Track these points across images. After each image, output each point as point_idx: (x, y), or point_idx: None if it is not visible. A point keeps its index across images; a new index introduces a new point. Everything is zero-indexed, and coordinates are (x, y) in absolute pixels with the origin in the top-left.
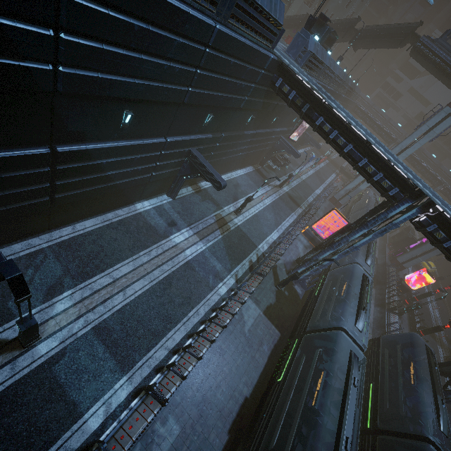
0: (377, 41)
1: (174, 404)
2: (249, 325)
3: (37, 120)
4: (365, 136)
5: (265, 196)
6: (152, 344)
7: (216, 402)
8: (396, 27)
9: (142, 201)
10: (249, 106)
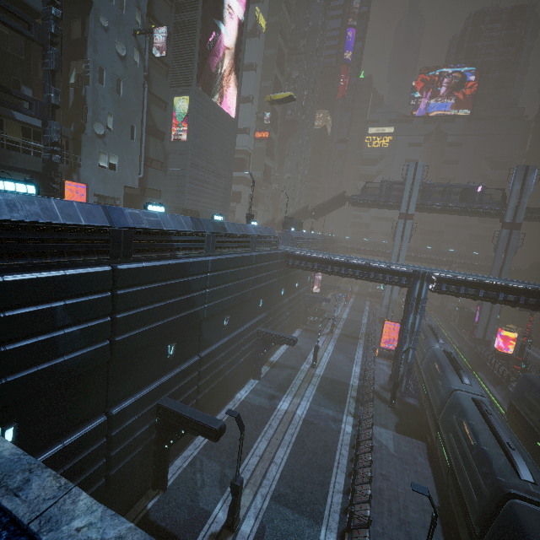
0: (327, 210)
1: (379, 535)
2: (392, 447)
3: (195, 339)
4: (361, 261)
5: (326, 345)
6: (324, 493)
7: (414, 520)
8: (332, 199)
9: (238, 391)
10: (279, 283)
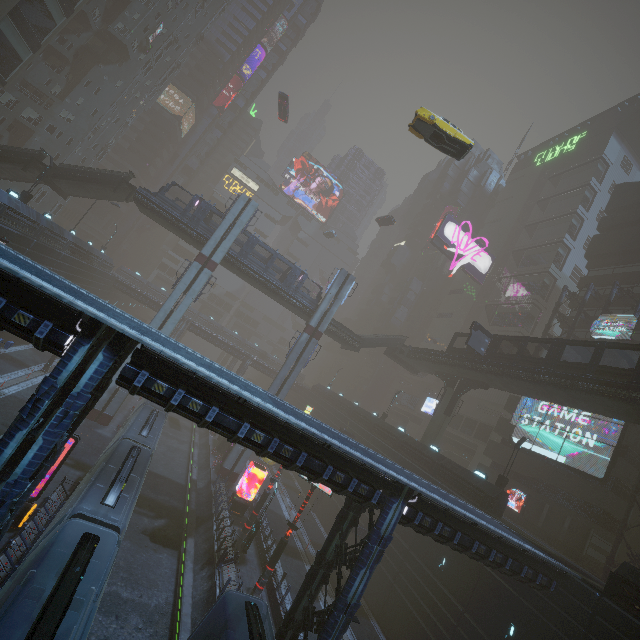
0: (86, 185)
1: None
2: None
3: None
4: None
5: None
6: None
7: None
8: (104, 173)
9: None
10: None
